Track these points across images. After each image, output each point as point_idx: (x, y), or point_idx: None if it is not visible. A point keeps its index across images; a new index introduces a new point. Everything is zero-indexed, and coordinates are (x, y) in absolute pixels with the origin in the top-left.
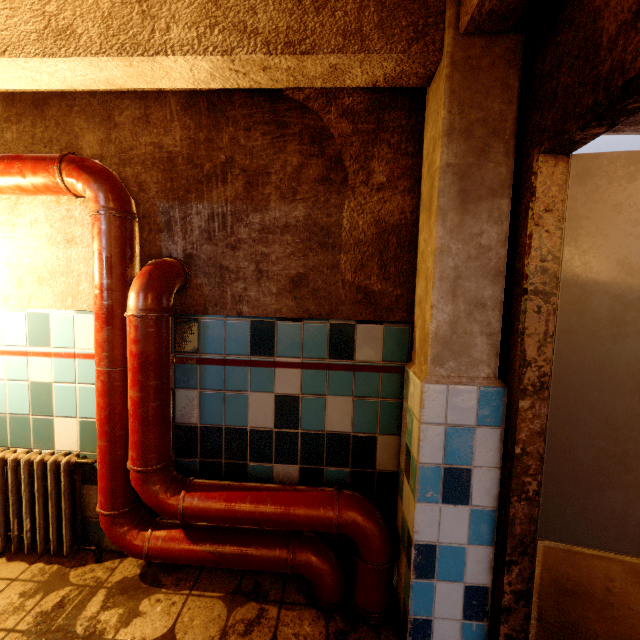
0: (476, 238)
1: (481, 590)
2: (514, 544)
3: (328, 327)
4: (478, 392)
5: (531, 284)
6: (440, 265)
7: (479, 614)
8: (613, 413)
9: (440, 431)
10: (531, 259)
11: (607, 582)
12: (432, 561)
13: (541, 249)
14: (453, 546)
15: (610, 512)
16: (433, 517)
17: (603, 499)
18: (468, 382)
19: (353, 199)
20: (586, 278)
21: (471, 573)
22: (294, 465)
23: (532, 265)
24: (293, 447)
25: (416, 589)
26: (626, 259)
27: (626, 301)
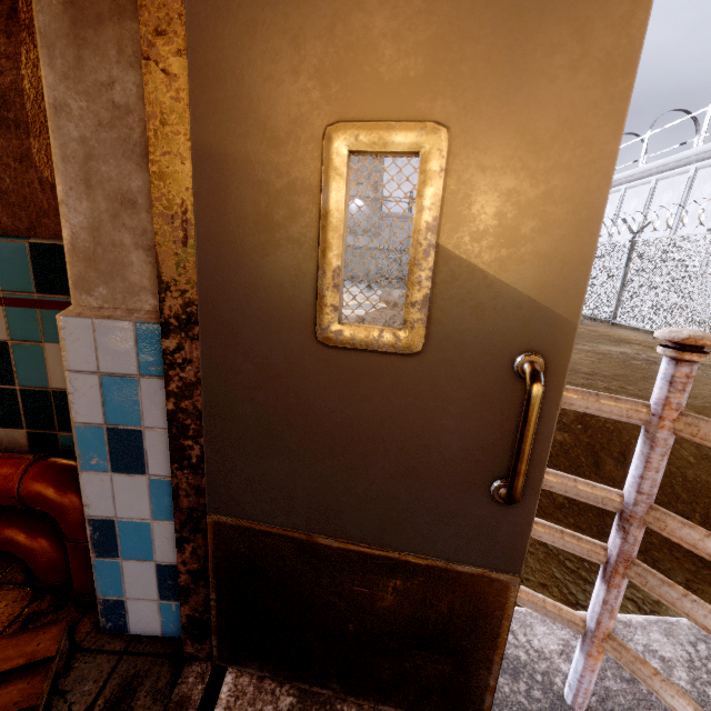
0: (106, 91)
1: (176, 569)
2: (183, 519)
3: (28, 248)
4: (135, 330)
5: (153, 162)
6: (59, 135)
7: (178, 594)
8: (271, 357)
9: (94, 382)
10: (147, 120)
11: (279, 561)
12: (113, 538)
13: (160, 103)
14: (135, 522)
15: (277, 482)
16: (105, 488)
17: (269, 467)
18: (122, 316)
19: (33, 46)
20: (222, 153)
21: (161, 551)
22: (19, 430)
23: (150, 130)
24: (13, 408)
25: (100, 569)
26: (268, 121)
27: (273, 191)
